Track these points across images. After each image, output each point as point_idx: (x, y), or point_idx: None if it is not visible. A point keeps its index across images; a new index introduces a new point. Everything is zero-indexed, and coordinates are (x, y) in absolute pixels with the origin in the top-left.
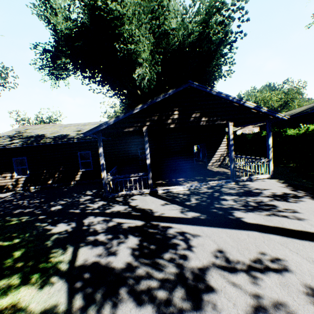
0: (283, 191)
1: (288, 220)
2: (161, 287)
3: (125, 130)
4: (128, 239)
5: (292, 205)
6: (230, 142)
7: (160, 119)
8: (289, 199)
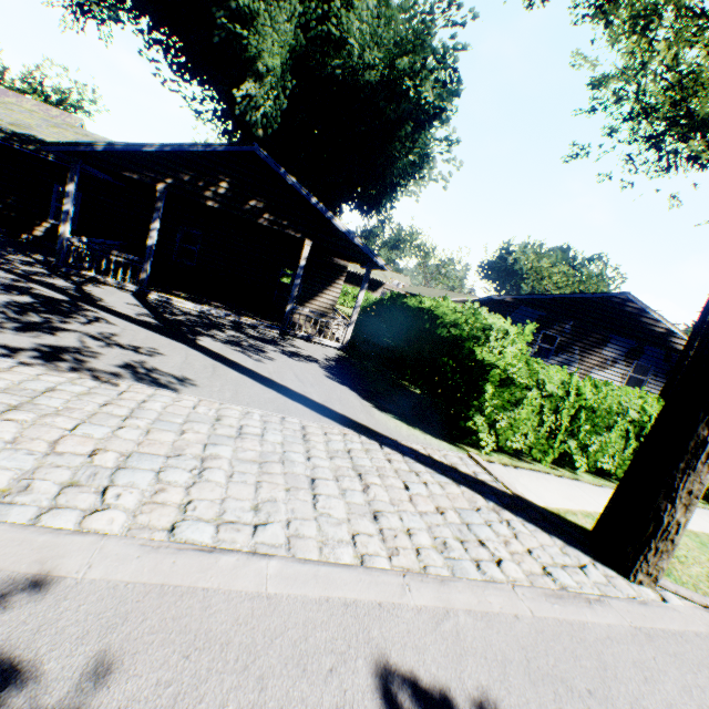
0: (314, 356)
1: (244, 357)
2: (4, 318)
3: (126, 174)
4: (22, 297)
5: (285, 359)
6: (299, 271)
7: (194, 184)
8: (297, 358)
